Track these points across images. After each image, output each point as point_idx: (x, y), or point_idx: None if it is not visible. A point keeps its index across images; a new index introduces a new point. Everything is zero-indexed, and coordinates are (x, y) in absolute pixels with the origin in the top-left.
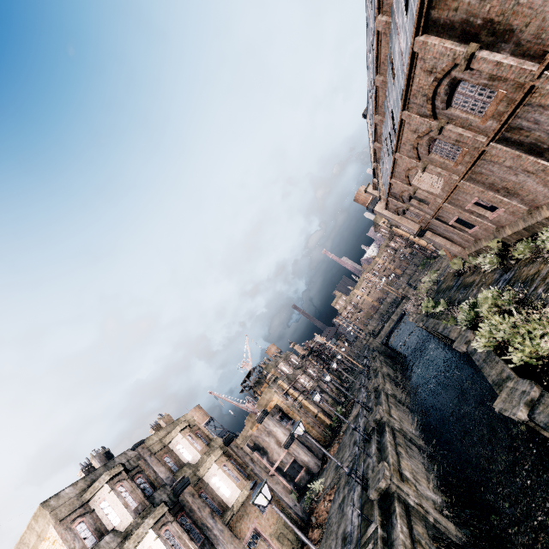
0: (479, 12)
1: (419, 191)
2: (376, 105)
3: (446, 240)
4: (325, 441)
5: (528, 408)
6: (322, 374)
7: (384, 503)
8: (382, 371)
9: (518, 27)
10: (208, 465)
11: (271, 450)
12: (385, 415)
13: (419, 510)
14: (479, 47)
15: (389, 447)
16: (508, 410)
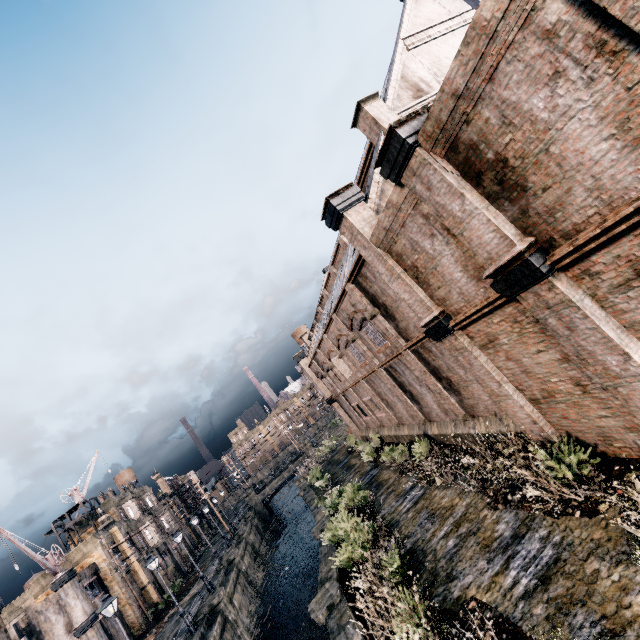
0: (381, 297)
1: (335, 369)
2: (326, 283)
3: (348, 416)
4: (140, 628)
5: (328, 612)
6: (175, 532)
7: None
8: (247, 539)
9: (398, 318)
10: None
11: (51, 637)
12: (225, 600)
13: None
14: (379, 313)
15: None
16: (315, 611)
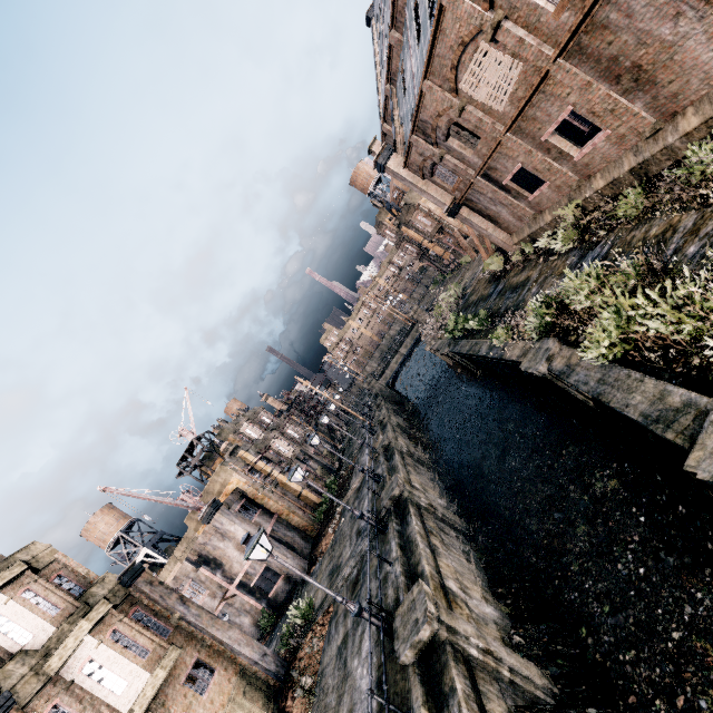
0: None
1: (469, 108)
2: None
3: (488, 222)
4: (313, 529)
5: None
6: (307, 435)
7: (427, 663)
8: (391, 422)
9: None
10: (73, 644)
11: (228, 560)
12: (407, 487)
13: (486, 663)
14: None
15: (420, 543)
16: None
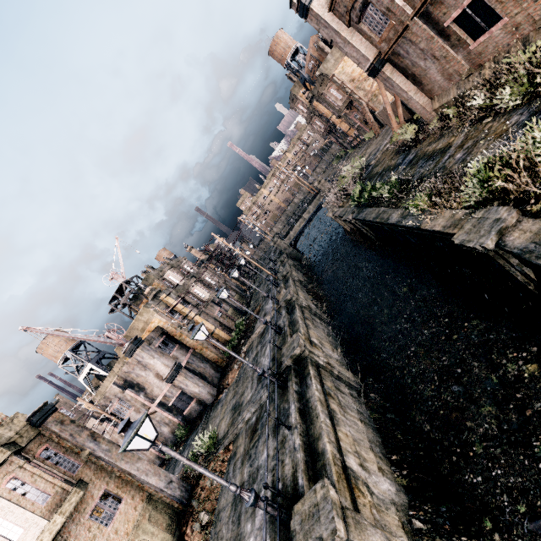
0: None
1: None
2: None
3: (410, 83)
4: (223, 361)
5: None
6: (216, 289)
7: None
8: (292, 277)
9: None
10: None
11: (150, 386)
12: (307, 347)
13: None
14: None
15: (320, 414)
16: None
